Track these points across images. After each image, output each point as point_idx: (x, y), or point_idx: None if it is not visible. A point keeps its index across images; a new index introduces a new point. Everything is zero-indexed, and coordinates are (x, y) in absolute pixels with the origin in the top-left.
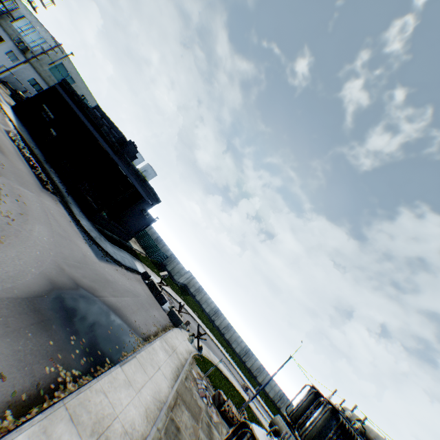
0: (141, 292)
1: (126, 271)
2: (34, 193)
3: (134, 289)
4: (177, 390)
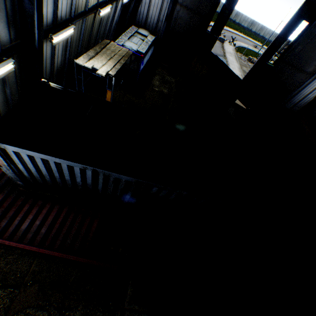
0: None
1: None
2: None
3: None
4: (239, 64)
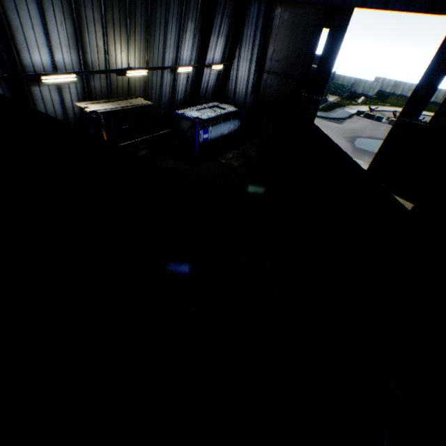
0: (366, 124)
1: (349, 119)
2: None
3: (362, 125)
4: None
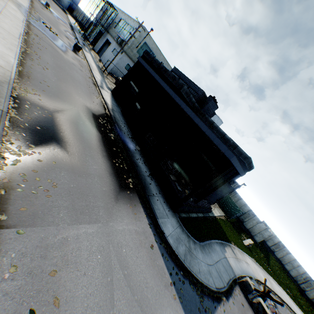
0: None
1: (227, 301)
2: (97, 222)
3: None
4: None
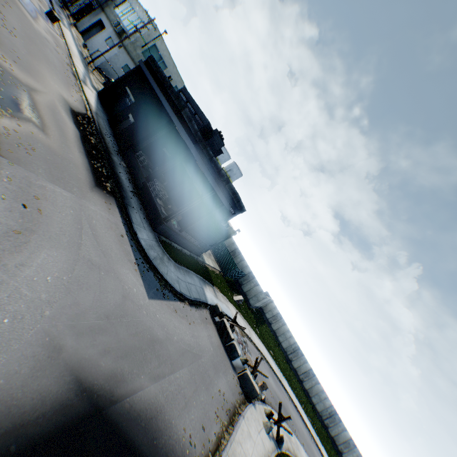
0: (206, 344)
1: (190, 307)
2: (72, 193)
3: (196, 341)
4: None
